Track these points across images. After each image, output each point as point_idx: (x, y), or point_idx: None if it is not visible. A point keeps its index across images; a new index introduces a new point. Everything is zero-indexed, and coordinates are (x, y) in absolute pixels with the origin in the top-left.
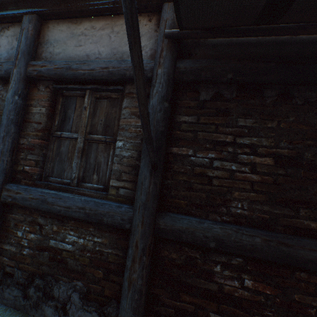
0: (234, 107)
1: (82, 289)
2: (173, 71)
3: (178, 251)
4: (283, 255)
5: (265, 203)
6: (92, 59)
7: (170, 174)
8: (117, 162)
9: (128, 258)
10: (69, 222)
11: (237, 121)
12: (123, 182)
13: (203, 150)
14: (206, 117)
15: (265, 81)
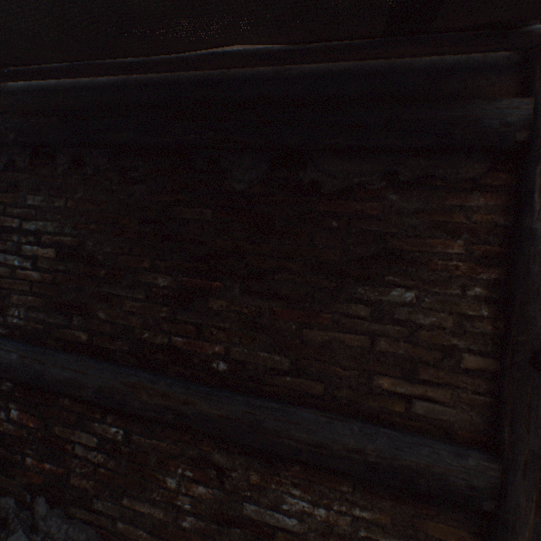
0: (26, 180)
1: None
2: None
3: None
4: (36, 375)
5: (43, 310)
6: None
7: None
8: None
9: None
10: None
11: (26, 198)
12: None
13: None
14: None
15: (50, 144)
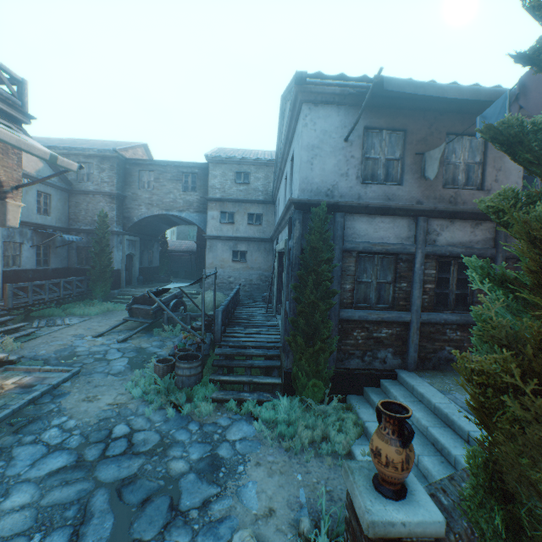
0: None
1: None
2: None
3: None
4: None
5: None
6: None
7: None
8: None
9: None
10: None
11: None
12: None
13: None
14: None
15: None
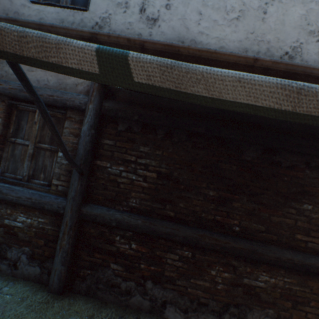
0: (138, 138)
1: (29, 252)
2: (100, 107)
3: (95, 228)
4: (152, 230)
5: (149, 201)
6: (42, 85)
7: (94, 178)
8: (58, 167)
9: (61, 232)
10: (20, 207)
11: (139, 147)
12: (61, 182)
13: (116, 165)
14: (121, 142)
15: (157, 125)
